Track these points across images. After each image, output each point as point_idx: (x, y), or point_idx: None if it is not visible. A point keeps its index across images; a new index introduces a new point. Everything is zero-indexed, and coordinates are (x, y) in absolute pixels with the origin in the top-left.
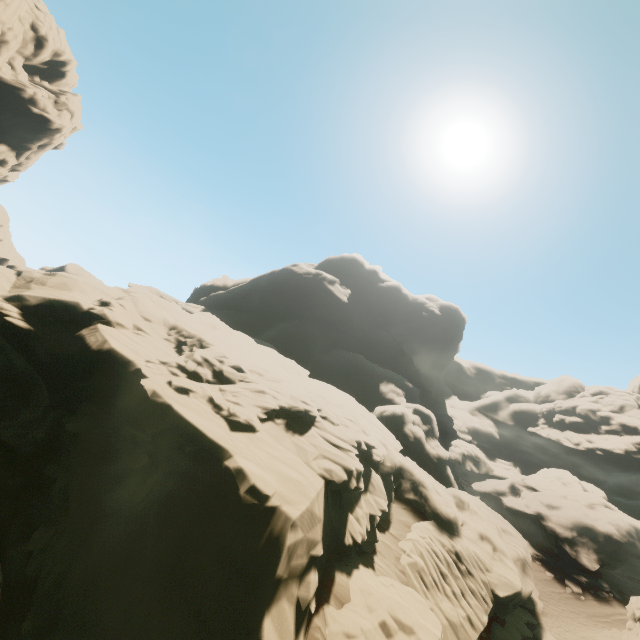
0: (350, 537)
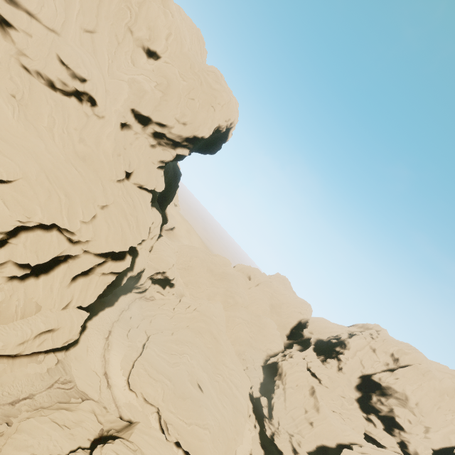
0: (86, 451)
